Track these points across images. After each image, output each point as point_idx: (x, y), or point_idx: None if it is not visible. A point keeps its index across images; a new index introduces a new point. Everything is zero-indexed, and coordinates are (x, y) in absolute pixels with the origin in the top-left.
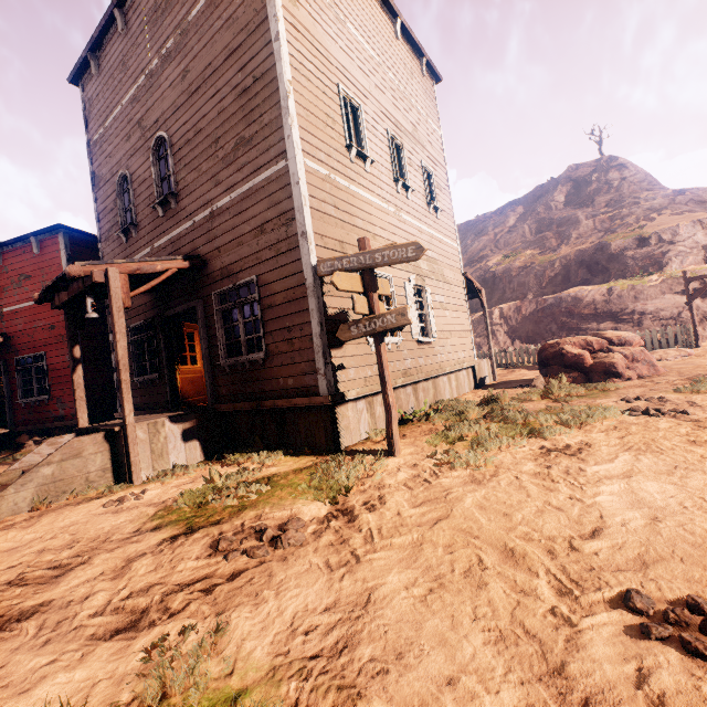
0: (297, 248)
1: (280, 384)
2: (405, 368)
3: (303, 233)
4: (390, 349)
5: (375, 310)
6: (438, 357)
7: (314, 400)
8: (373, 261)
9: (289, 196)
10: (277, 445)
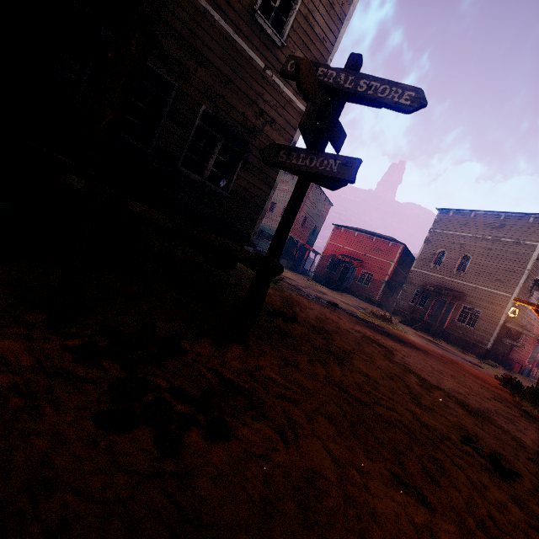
0: (501, 314)
1: (474, 337)
2: (504, 352)
3: (505, 313)
4: (504, 345)
5: (515, 340)
6: (513, 354)
7: (484, 346)
8: (522, 331)
9: (507, 303)
10: (462, 348)
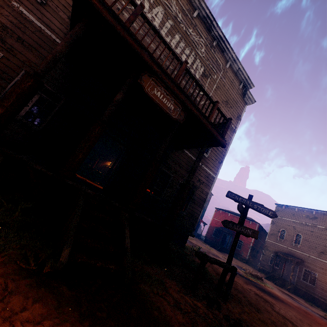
0: None
1: (316, 293)
2: None
3: None
4: None
5: None
6: None
7: (325, 301)
8: None
9: None
10: (310, 302)
